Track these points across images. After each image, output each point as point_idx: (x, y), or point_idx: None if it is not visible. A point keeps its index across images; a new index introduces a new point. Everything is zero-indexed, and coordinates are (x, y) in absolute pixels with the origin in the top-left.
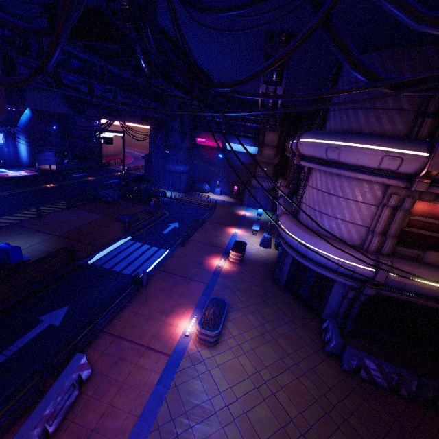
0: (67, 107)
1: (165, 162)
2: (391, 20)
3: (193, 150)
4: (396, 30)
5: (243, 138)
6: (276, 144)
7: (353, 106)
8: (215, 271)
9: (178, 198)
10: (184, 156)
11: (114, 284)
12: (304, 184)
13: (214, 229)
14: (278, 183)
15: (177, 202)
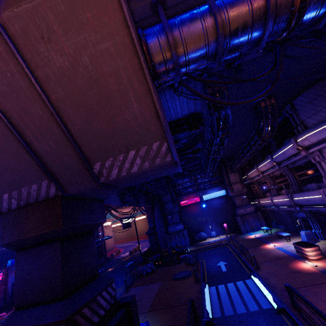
0: (118, 200)
1: (167, 228)
2: (322, 67)
3: (180, 212)
4: (322, 72)
5: (212, 188)
6: (239, 179)
7: (323, 107)
8: (320, 270)
9: (193, 250)
10: (178, 217)
11: (264, 323)
12: (323, 162)
13: (255, 251)
14: (262, 200)
15: (196, 252)
